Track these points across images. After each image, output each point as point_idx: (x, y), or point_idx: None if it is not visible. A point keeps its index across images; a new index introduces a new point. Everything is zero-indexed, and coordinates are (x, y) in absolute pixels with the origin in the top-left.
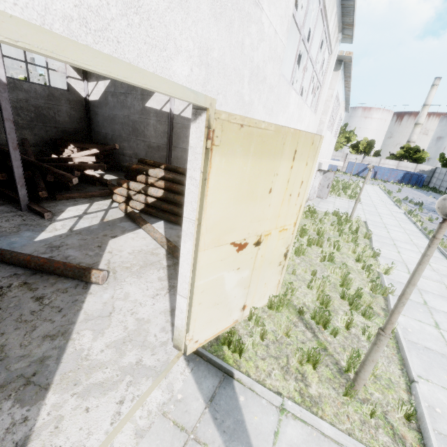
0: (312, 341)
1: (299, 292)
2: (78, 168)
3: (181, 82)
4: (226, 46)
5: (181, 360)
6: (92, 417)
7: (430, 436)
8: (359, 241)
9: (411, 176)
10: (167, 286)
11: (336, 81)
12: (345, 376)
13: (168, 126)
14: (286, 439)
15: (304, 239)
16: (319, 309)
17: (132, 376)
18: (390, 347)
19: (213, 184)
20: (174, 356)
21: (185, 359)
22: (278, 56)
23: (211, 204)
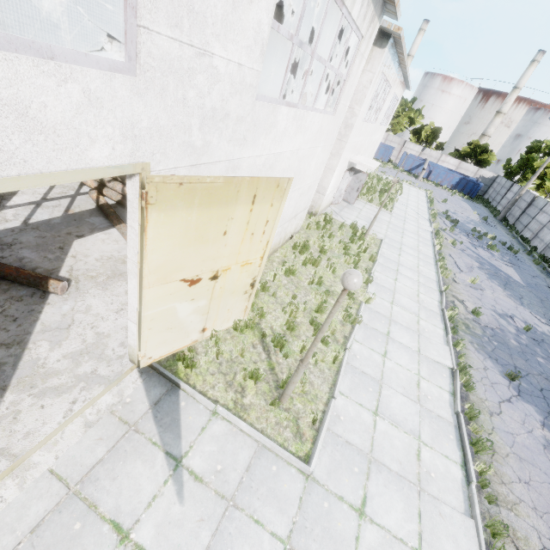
0: (264, 362)
1: (271, 316)
2: None
3: (101, 163)
4: (160, 111)
5: (135, 372)
6: (47, 412)
7: (321, 434)
8: (362, 263)
9: (467, 183)
10: None
11: (379, 62)
12: (280, 391)
13: None
14: (210, 432)
15: (304, 256)
16: (278, 335)
17: (86, 383)
18: (332, 370)
19: (152, 235)
20: (129, 368)
21: (139, 371)
22: (248, 85)
23: (152, 251)
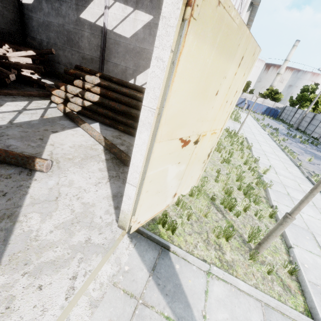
0: (223, 220)
1: (209, 184)
2: (15, 67)
3: None
4: None
5: (126, 238)
6: (46, 294)
7: (307, 285)
8: (243, 150)
9: (271, 110)
10: (107, 176)
11: (245, 21)
12: (247, 245)
13: (101, 40)
14: (213, 296)
15: None
16: (227, 197)
17: (82, 253)
18: (272, 224)
19: (181, 69)
20: (120, 235)
21: (128, 236)
22: None
23: (174, 93)
